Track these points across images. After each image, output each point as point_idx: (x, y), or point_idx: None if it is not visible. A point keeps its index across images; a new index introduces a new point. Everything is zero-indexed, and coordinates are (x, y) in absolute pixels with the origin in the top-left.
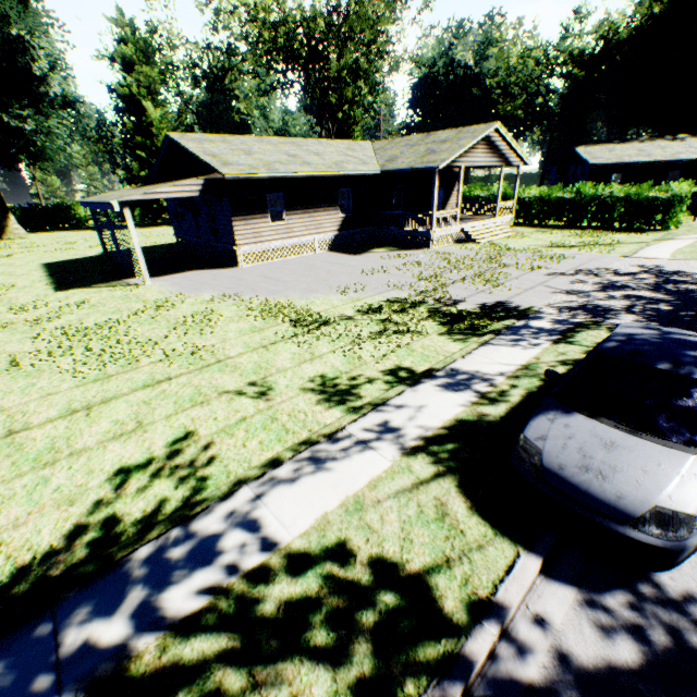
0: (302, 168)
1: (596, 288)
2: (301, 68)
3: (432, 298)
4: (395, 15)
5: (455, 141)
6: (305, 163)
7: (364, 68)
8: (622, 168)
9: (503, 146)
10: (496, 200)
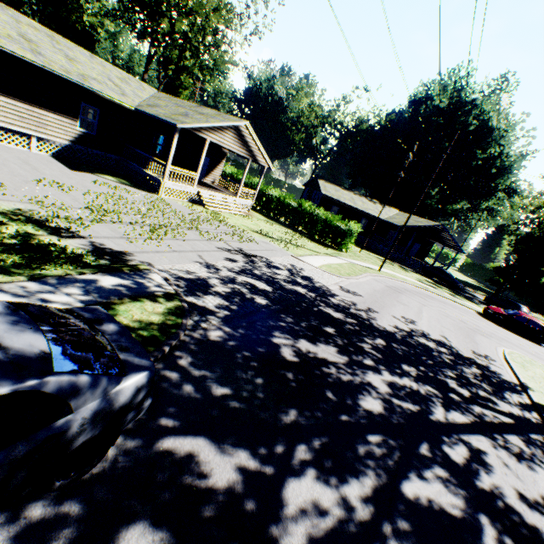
0: (22, 50)
1: (235, 269)
2: (142, 12)
3: (56, 225)
4: (235, 25)
5: (210, 117)
6: (35, 51)
7: (195, 44)
8: (340, 204)
9: (253, 144)
10: (240, 184)
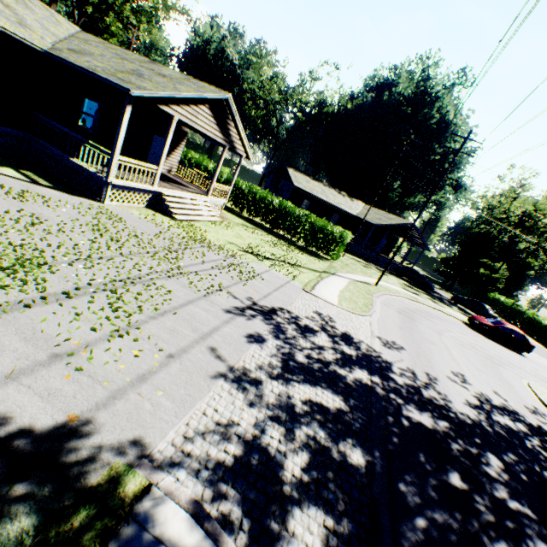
0: None
1: (275, 365)
2: None
3: None
4: None
5: (176, 82)
6: None
7: None
8: (311, 198)
9: (232, 126)
10: (212, 178)
